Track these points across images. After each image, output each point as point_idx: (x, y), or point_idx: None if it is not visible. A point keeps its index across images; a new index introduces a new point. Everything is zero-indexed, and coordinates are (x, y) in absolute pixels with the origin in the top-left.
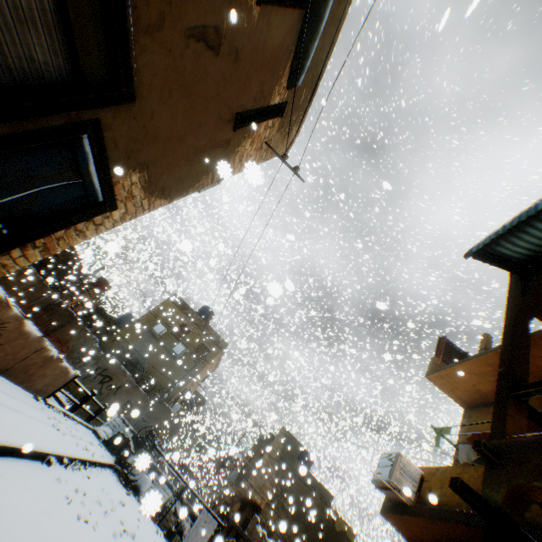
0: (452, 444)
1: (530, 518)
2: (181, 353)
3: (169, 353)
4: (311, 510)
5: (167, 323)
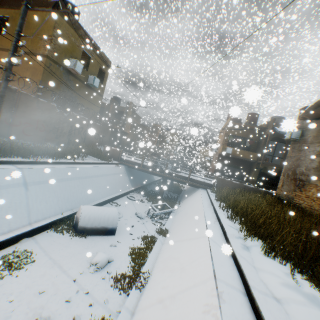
0: (228, 136)
1: (250, 159)
2: (97, 85)
3: (86, 85)
4: (138, 126)
5: (72, 53)
